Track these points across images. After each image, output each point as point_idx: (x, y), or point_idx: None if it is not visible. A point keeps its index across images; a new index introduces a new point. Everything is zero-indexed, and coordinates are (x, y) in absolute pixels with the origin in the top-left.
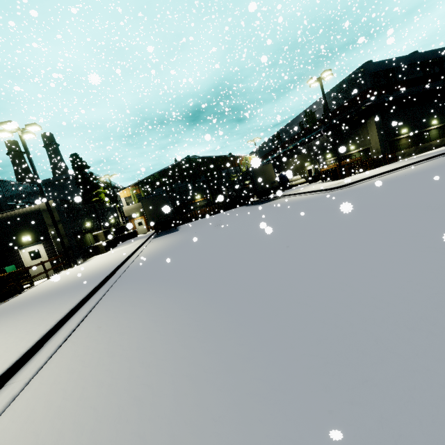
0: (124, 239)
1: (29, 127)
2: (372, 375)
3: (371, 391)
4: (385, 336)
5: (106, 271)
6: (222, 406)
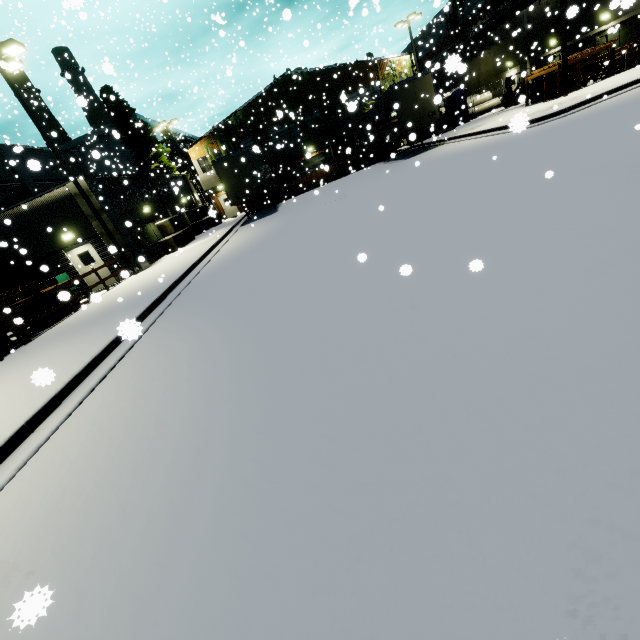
0: (205, 228)
1: (5, 49)
2: (379, 477)
3: (365, 498)
4: (431, 421)
5: (165, 284)
6: (207, 489)
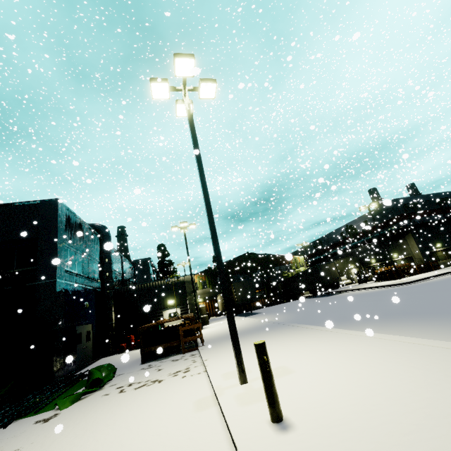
0: None
1: (191, 225)
2: None
3: None
4: None
5: (273, 322)
6: None
